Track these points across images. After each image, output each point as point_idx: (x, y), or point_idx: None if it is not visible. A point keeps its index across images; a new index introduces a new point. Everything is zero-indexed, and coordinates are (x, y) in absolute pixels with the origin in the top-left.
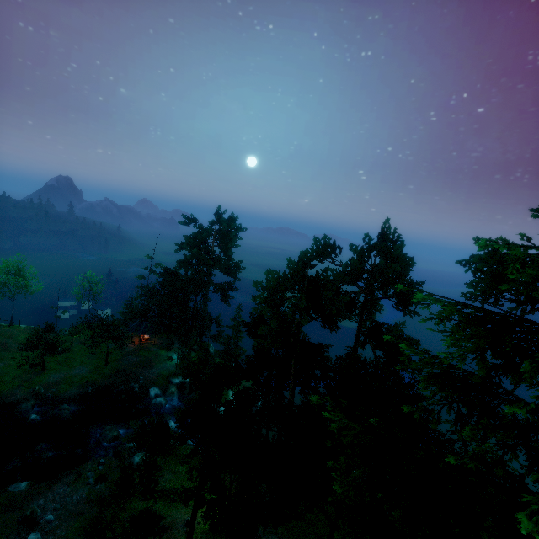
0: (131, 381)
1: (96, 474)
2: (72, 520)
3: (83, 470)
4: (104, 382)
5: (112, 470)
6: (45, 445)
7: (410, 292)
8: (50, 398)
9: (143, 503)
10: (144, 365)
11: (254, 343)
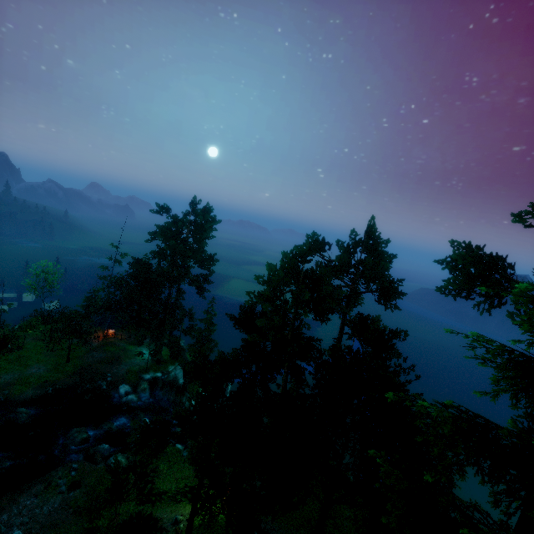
0: (98, 378)
1: (68, 481)
2: (45, 533)
3: (53, 478)
4: (66, 381)
5: (86, 475)
6: (0, 455)
7: (393, 287)
8: (3, 402)
9: (124, 506)
10: (111, 362)
11: (248, 336)
